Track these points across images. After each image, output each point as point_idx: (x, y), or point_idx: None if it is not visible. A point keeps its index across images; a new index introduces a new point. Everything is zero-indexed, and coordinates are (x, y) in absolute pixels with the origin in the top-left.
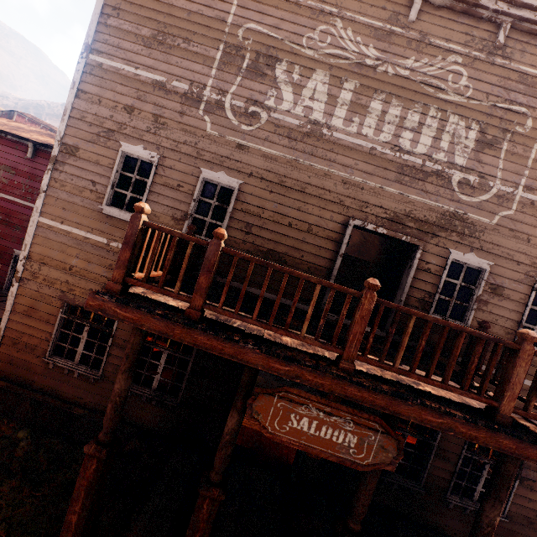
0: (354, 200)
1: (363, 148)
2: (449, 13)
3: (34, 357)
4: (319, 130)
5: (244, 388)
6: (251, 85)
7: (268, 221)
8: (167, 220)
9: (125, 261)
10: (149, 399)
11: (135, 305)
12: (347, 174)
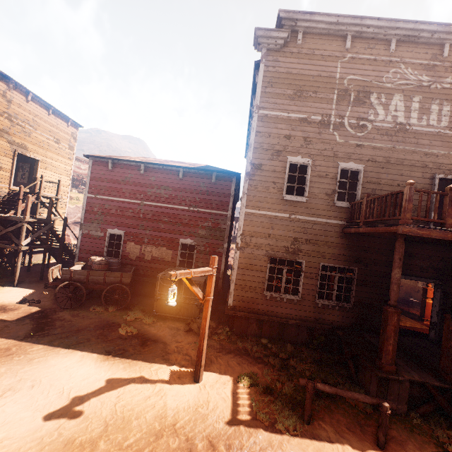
0: (434, 164)
1: (433, 133)
2: None
3: (256, 294)
4: (404, 127)
5: None
6: (357, 109)
7: (384, 185)
8: (323, 196)
9: (410, 209)
10: (333, 307)
11: (427, 227)
12: (426, 149)
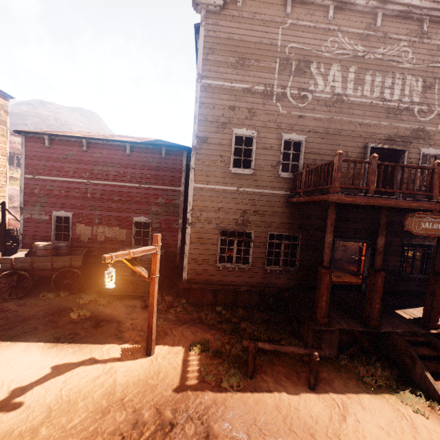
0: (367, 133)
1: (366, 103)
2: (396, 19)
3: (209, 266)
4: (341, 98)
5: (384, 225)
6: (299, 80)
7: (324, 155)
8: (268, 168)
9: (339, 178)
10: (280, 271)
11: (353, 194)
12: (361, 120)
